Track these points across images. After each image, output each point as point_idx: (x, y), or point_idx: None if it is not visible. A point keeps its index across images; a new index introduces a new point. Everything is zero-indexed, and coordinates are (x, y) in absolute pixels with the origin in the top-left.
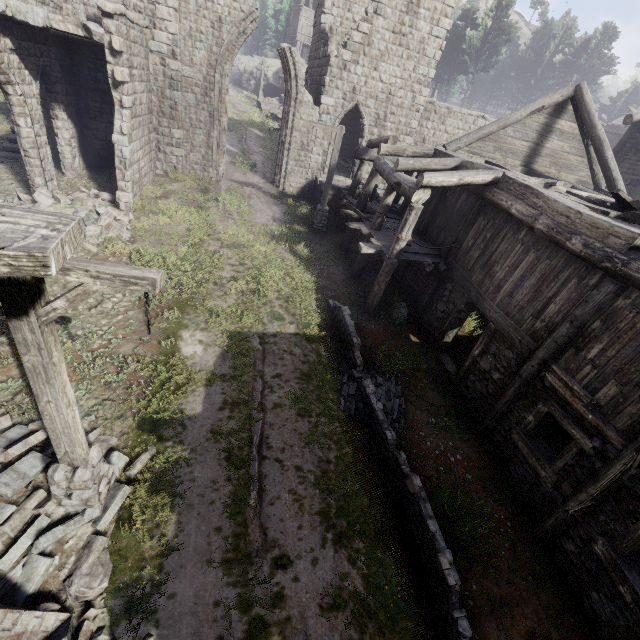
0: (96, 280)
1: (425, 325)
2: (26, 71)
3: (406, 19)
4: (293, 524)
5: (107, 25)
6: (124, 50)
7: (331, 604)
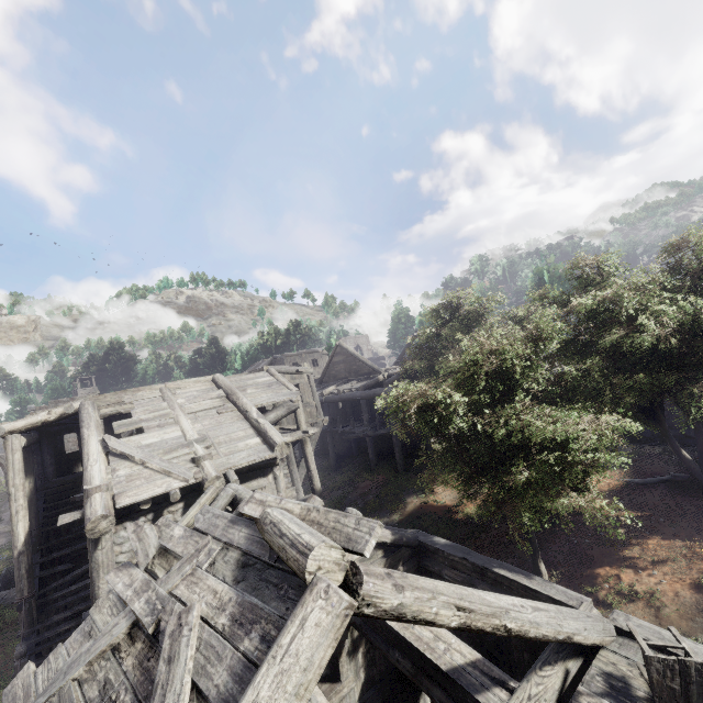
0: None
1: None
2: None
3: None
4: None
5: None
6: None
7: None
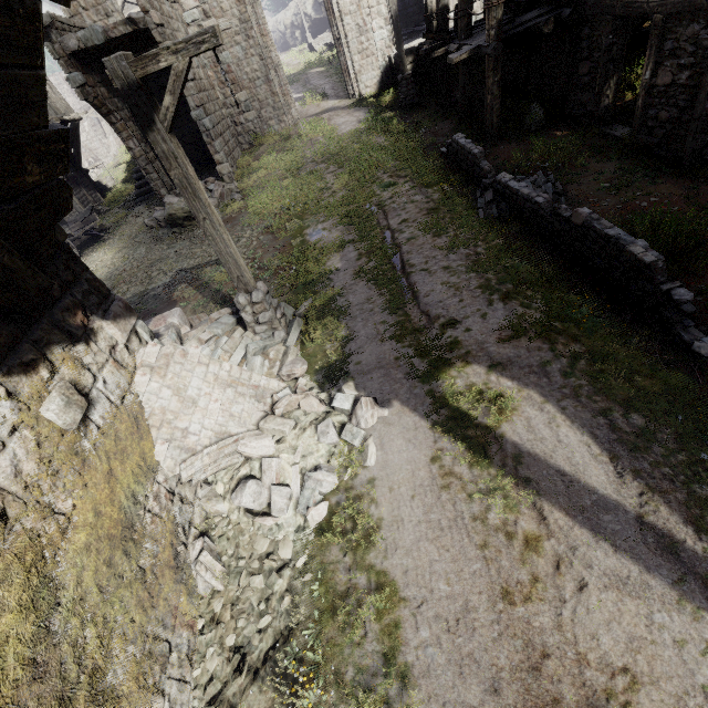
0: (177, 56)
1: (572, 112)
2: (115, 99)
3: None
4: (453, 301)
5: (143, 6)
6: (165, 26)
7: (510, 334)
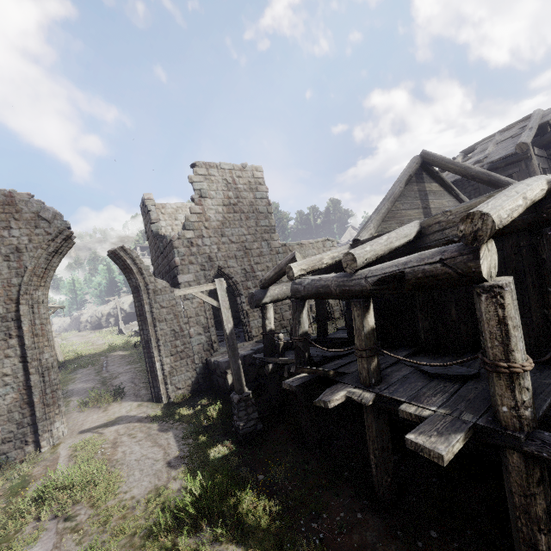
0: None
1: None
2: None
3: (230, 194)
4: None
5: None
6: None
7: None
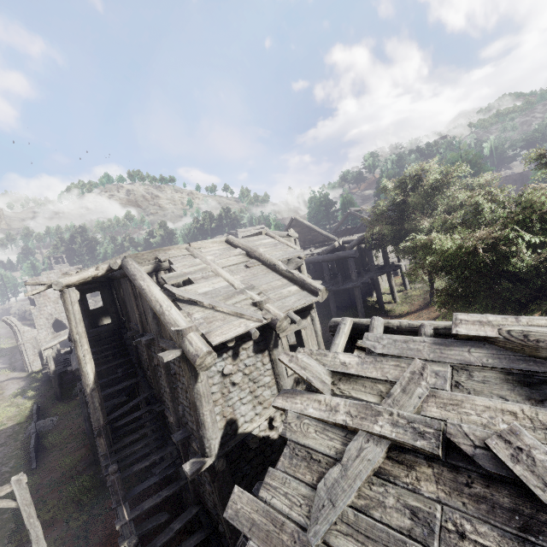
0: None
1: None
2: None
3: None
4: None
5: None
6: None
7: None
